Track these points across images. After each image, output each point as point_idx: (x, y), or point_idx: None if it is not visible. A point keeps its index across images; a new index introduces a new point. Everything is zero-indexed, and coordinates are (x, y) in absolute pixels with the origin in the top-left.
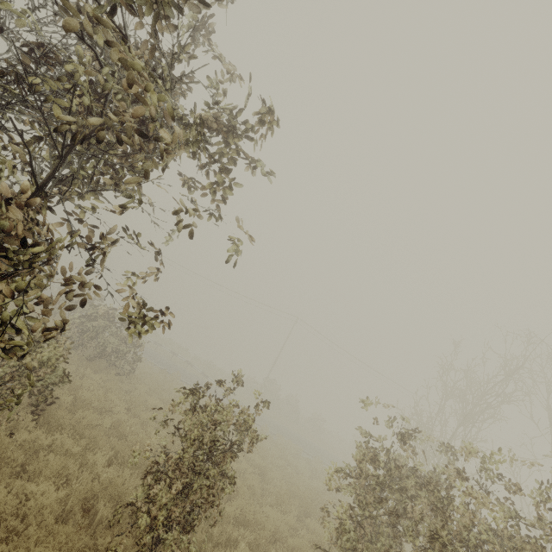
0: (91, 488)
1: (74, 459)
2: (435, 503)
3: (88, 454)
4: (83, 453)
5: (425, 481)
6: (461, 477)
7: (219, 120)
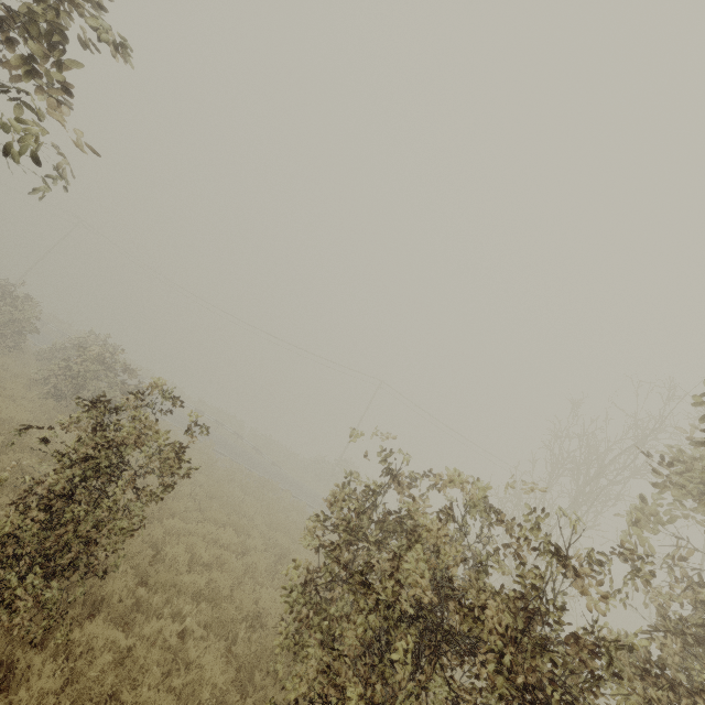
0: None
1: None
2: (395, 548)
3: None
4: None
5: (409, 530)
6: (450, 520)
7: None
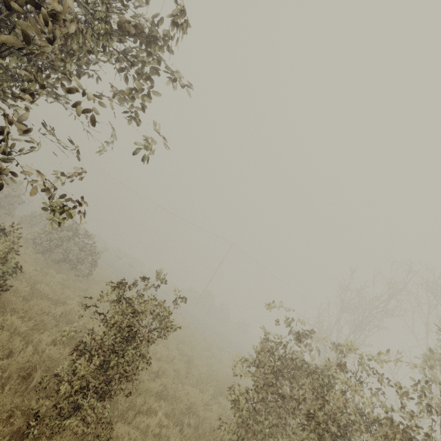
0: (30, 360)
1: (21, 336)
2: (315, 388)
3: (34, 334)
4: (30, 332)
5: (311, 371)
6: (340, 369)
7: (137, 29)
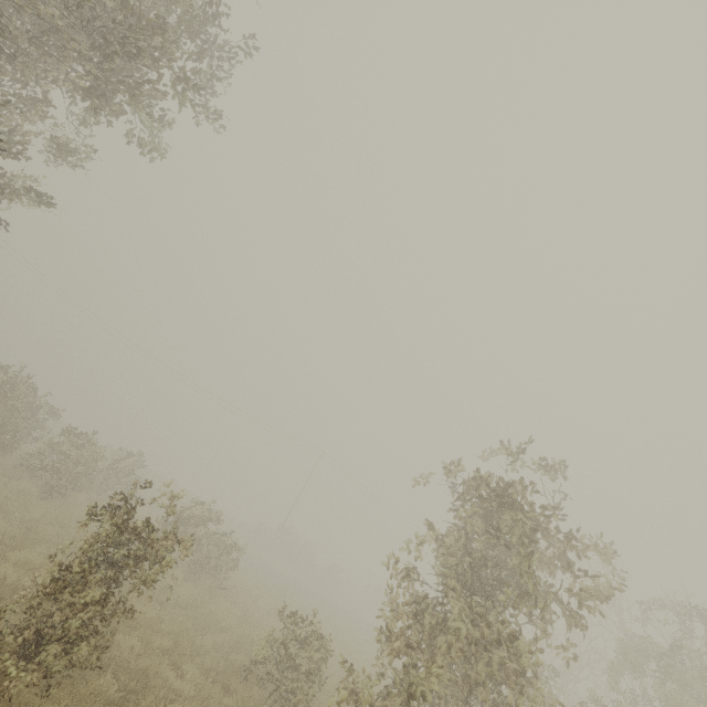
0: None
1: None
2: None
3: None
4: None
5: None
6: None
7: None
